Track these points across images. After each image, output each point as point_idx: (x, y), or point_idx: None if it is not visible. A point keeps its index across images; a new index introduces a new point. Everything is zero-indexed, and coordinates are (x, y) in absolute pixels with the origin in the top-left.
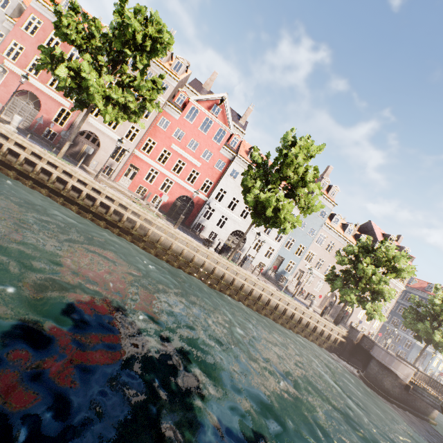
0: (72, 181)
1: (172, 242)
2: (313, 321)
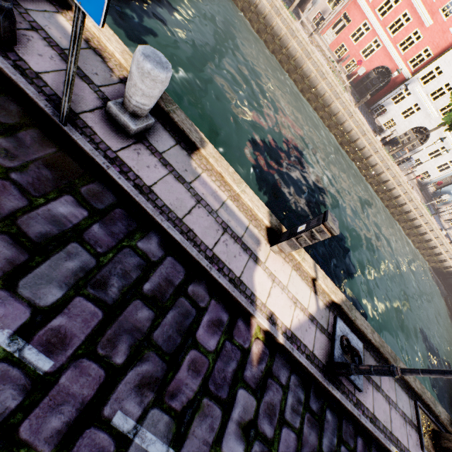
0: (292, 41)
1: (346, 120)
2: (437, 242)
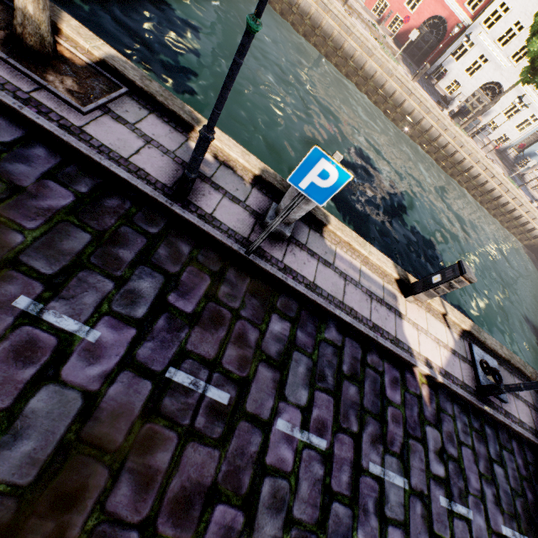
0: (326, 17)
1: (405, 99)
2: (528, 217)
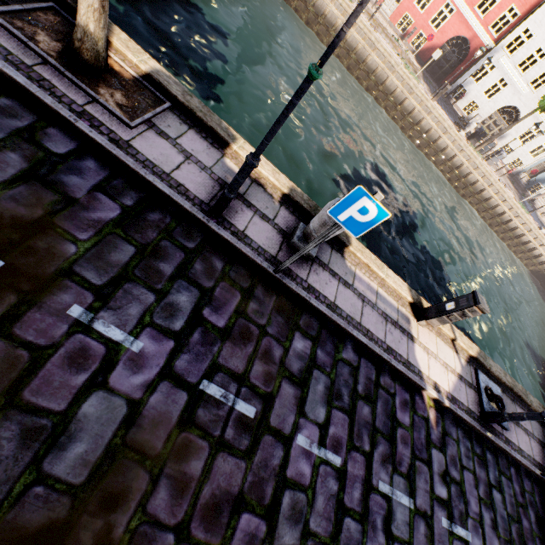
0: (352, 30)
1: (423, 117)
2: (536, 243)
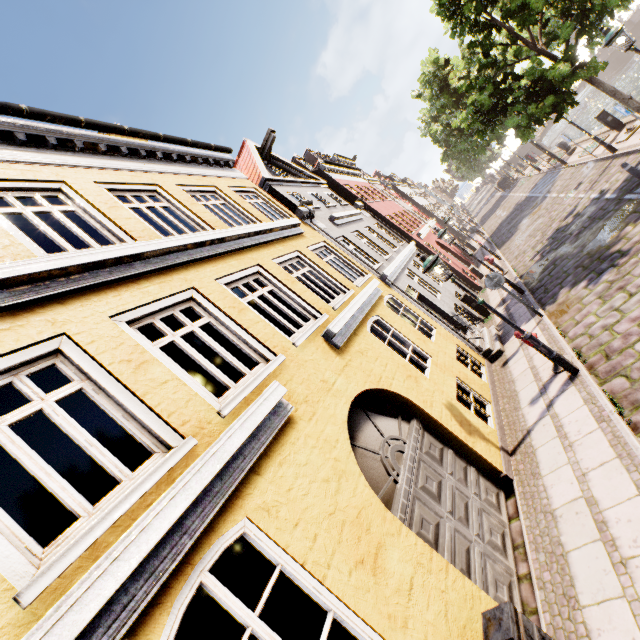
0: None
1: None
2: None
